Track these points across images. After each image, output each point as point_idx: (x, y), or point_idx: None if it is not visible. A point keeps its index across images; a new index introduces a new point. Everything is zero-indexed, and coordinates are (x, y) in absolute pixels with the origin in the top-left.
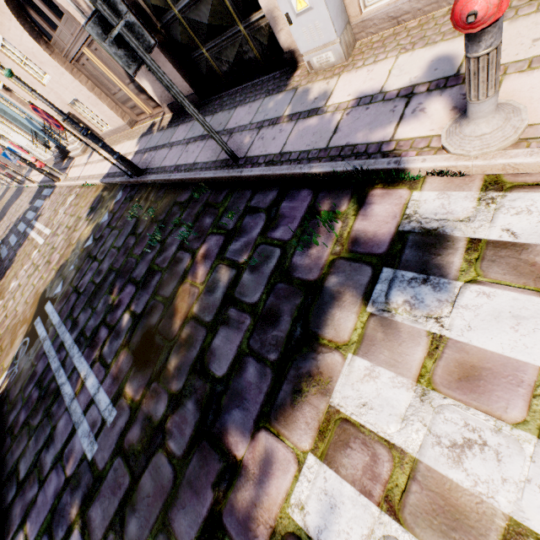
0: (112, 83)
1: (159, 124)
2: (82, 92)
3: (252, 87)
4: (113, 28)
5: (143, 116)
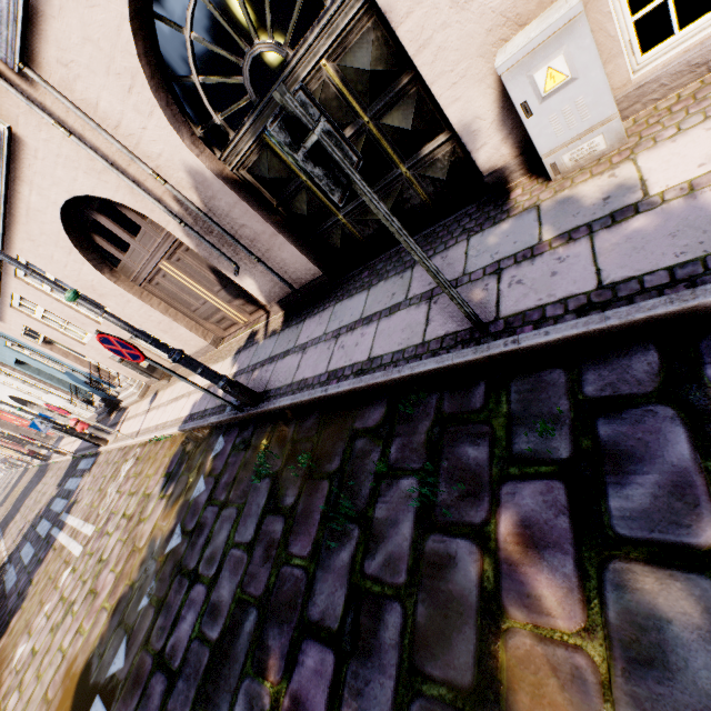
0: (194, 297)
1: (265, 329)
2: (151, 318)
3: (427, 237)
4: (307, 134)
5: (234, 327)
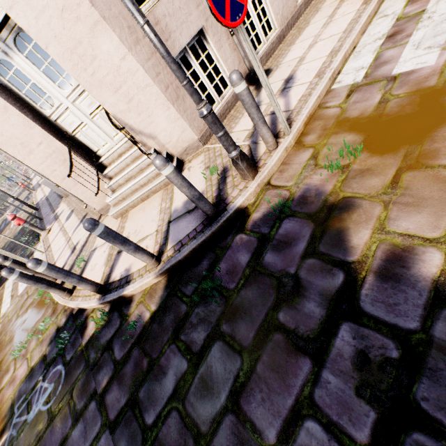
0: None
1: None
2: None
3: None
4: None
5: None
